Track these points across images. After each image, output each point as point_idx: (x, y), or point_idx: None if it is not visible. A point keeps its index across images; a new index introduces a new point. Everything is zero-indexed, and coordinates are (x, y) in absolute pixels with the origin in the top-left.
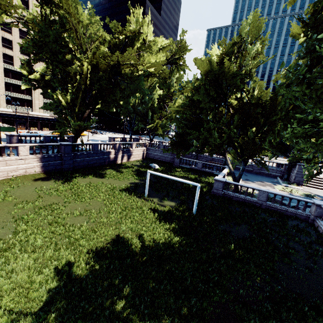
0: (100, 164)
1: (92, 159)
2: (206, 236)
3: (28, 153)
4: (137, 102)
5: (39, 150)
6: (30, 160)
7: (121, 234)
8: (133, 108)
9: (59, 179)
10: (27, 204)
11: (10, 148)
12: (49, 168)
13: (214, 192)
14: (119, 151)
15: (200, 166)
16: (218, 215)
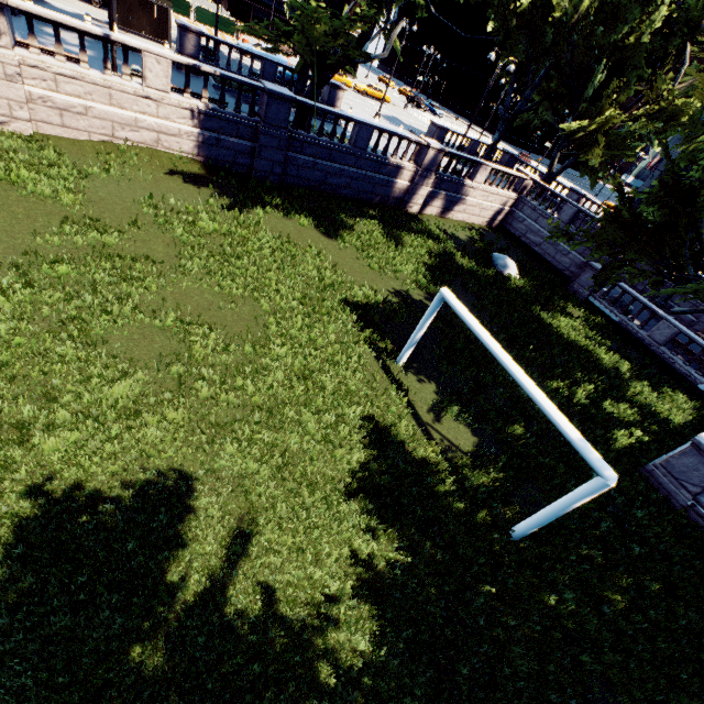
0: (357, 193)
1: (338, 171)
2: (487, 700)
3: (167, 83)
4: (583, 9)
5: (234, 96)
6: (172, 109)
7: (202, 479)
8: (554, 33)
9: (228, 194)
10: (89, 231)
11: (124, 50)
12: (219, 153)
13: (655, 477)
14: (427, 174)
15: (661, 337)
16: (609, 613)
